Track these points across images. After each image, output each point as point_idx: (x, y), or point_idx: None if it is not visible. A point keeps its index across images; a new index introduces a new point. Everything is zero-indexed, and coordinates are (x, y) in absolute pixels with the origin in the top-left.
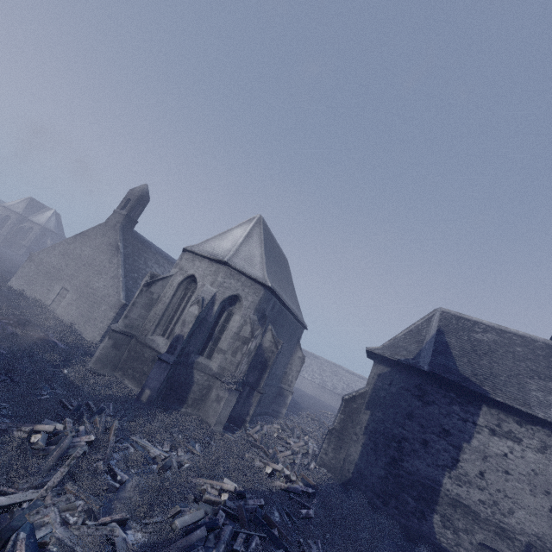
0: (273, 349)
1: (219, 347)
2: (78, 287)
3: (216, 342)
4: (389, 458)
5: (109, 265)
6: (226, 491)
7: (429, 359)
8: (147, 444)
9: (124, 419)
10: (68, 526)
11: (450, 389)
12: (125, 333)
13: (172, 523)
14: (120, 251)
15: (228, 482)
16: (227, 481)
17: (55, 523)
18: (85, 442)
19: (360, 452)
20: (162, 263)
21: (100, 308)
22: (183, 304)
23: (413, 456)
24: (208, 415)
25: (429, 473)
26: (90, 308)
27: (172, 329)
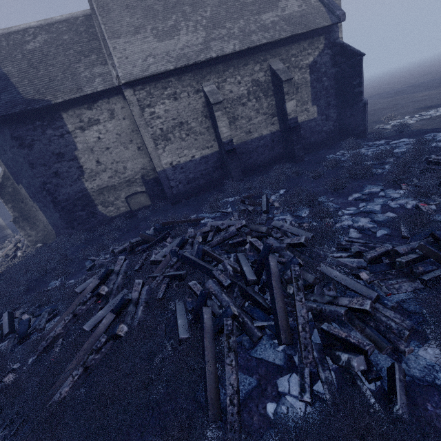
0: None
1: None
2: None
3: None
4: (51, 203)
5: None
6: None
7: None
8: None
9: None
10: None
11: (33, 119)
12: None
13: None
14: None
15: None
16: None
17: None
18: None
19: (43, 215)
20: None
21: None
22: None
23: (59, 189)
24: None
25: (76, 190)
26: None
27: None
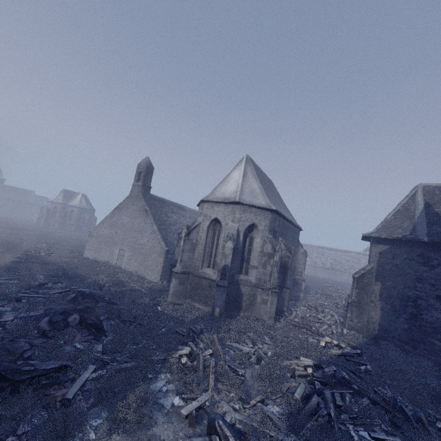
0: (288, 255)
1: (251, 264)
2: (130, 246)
3: (247, 262)
4: (408, 314)
5: (145, 225)
6: (307, 366)
7: (425, 231)
8: (238, 345)
9: (213, 332)
10: (238, 411)
11: None
12: (184, 272)
13: (293, 396)
14: (149, 213)
15: (303, 359)
16: (303, 359)
17: (230, 411)
18: (208, 354)
19: (380, 314)
20: (176, 211)
21: (151, 257)
22: (215, 241)
23: (430, 309)
24: (260, 314)
25: None
26: (145, 258)
27: (213, 261)
